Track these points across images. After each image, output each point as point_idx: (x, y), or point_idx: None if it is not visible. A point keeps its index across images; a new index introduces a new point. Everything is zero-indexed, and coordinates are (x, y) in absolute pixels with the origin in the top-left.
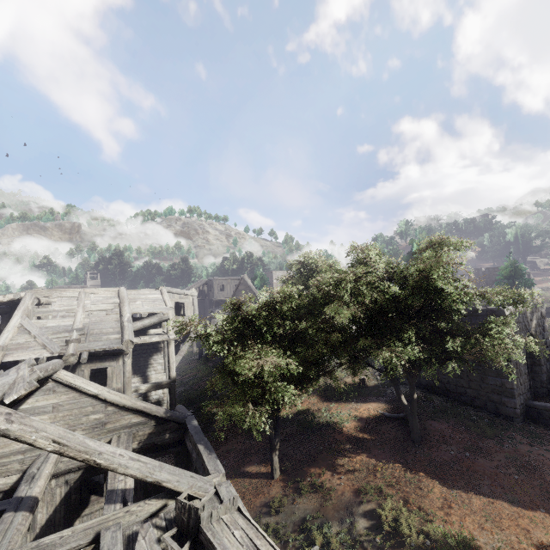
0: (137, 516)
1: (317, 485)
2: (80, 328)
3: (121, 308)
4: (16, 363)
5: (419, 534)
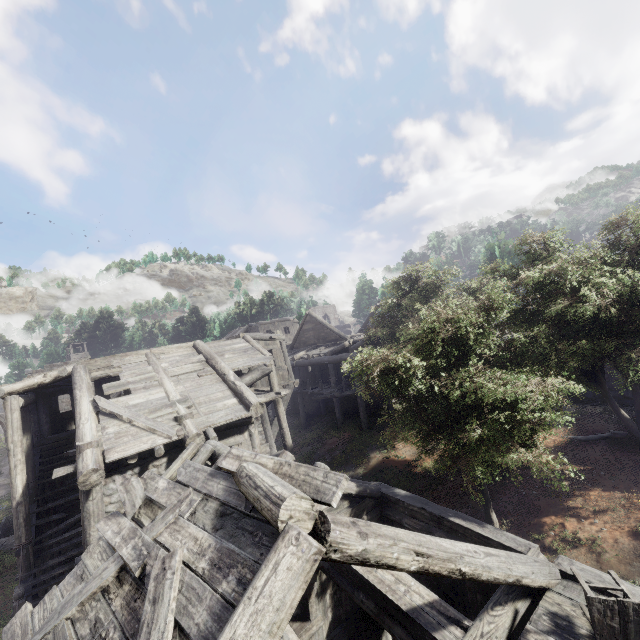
0: (496, 638)
1: (571, 539)
2: (182, 399)
3: (215, 365)
4: (119, 462)
5: None
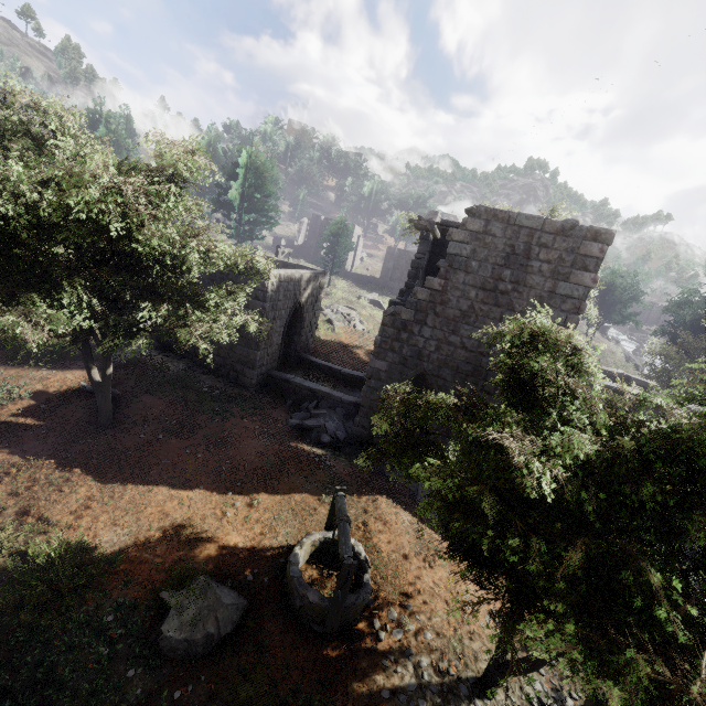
0: None
1: None
2: None
3: None
4: None
5: (16, 555)
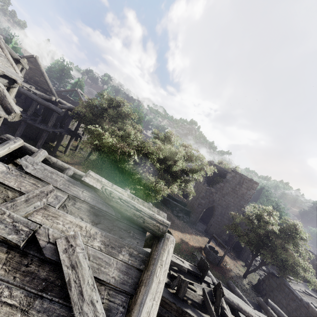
0: None
1: None
2: None
3: None
4: None
5: None
